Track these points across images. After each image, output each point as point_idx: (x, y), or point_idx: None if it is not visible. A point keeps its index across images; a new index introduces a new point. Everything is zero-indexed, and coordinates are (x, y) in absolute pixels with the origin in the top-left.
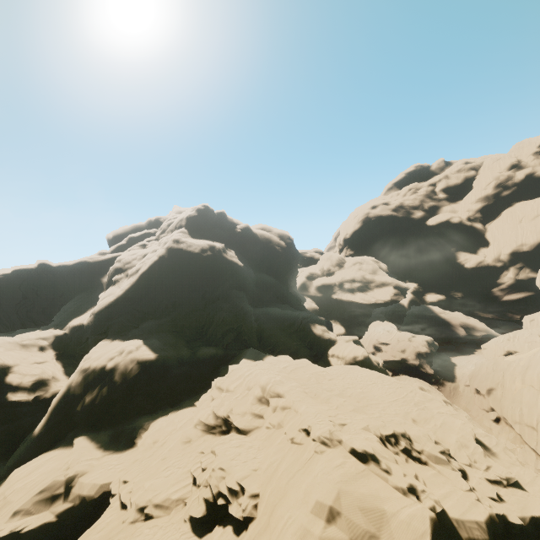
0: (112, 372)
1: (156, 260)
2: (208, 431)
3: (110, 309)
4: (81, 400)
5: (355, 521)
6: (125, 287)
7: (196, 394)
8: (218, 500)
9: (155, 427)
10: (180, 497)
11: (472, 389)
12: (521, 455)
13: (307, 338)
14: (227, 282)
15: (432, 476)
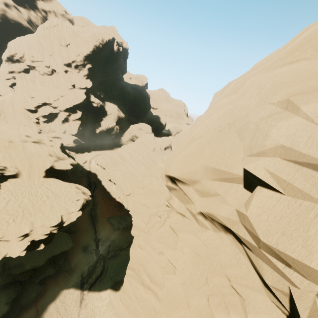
0: None
1: None
2: None
3: None
4: None
5: (52, 154)
6: None
7: None
8: None
9: None
10: None
11: None
12: None
13: None
14: None
15: None
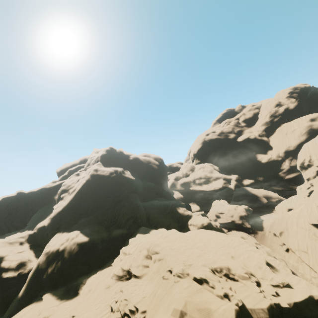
0: (63, 252)
1: (85, 182)
2: (119, 279)
3: (60, 214)
4: (45, 271)
5: (194, 316)
6: (68, 200)
7: (112, 258)
8: None
9: (89, 281)
10: None
11: (272, 233)
12: (302, 269)
13: (175, 216)
14: (126, 189)
15: (240, 287)
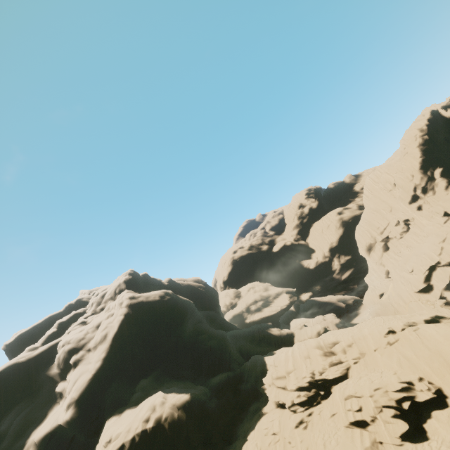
0: (159, 432)
1: (122, 318)
2: (312, 406)
3: (91, 387)
4: None
5: None
6: (99, 357)
7: (240, 421)
8: (403, 406)
9: None
10: (371, 441)
11: None
12: None
13: (272, 342)
14: (189, 319)
15: None
